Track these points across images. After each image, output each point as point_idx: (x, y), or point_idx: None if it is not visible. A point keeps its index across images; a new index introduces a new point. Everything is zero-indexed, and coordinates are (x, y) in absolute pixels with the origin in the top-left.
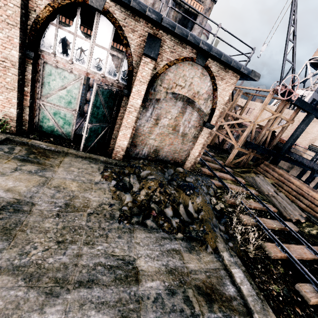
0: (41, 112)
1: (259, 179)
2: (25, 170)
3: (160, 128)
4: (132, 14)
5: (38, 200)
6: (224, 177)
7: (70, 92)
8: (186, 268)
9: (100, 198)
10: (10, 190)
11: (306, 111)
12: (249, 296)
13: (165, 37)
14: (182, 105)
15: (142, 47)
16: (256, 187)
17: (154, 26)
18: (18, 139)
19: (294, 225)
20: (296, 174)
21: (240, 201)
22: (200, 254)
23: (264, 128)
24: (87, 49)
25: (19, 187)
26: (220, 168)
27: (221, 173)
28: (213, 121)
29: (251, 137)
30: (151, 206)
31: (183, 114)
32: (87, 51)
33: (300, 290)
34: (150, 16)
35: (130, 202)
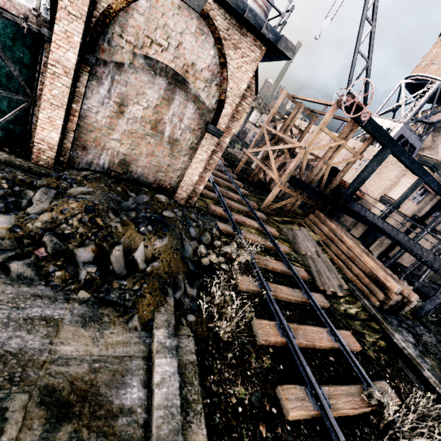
0: None
1: (300, 233)
2: None
3: (129, 123)
4: None
5: None
6: (246, 222)
7: None
8: (48, 352)
9: None
10: None
11: (381, 142)
12: (160, 408)
13: None
14: (167, 85)
15: None
16: (293, 243)
17: None
18: None
19: (325, 299)
20: (359, 234)
21: (250, 257)
22: (106, 330)
23: (321, 160)
24: None
25: None
26: (246, 211)
27: (243, 217)
28: (222, 124)
29: (300, 171)
30: (42, 240)
31: (169, 102)
32: None
33: (281, 396)
34: None
35: (2, 230)
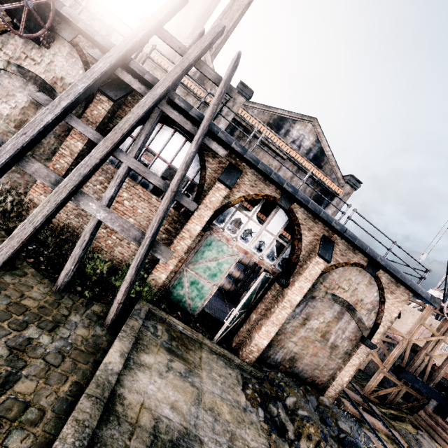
0: (179, 277)
1: (425, 443)
2: (176, 369)
3: (306, 331)
4: (313, 217)
5: (203, 435)
6: (375, 424)
7: (220, 265)
8: None
9: (257, 442)
10: (174, 406)
11: None
12: None
13: (339, 240)
14: (339, 309)
15: (314, 244)
16: None
17: (331, 229)
18: (159, 312)
19: None
20: None
21: None
22: None
23: (422, 351)
24: (255, 231)
25: (180, 402)
26: (362, 402)
27: (368, 414)
28: (375, 339)
29: (403, 359)
30: None
31: (338, 319)
32: (254, 233)
33: None
34: (335, 227)
35: None
